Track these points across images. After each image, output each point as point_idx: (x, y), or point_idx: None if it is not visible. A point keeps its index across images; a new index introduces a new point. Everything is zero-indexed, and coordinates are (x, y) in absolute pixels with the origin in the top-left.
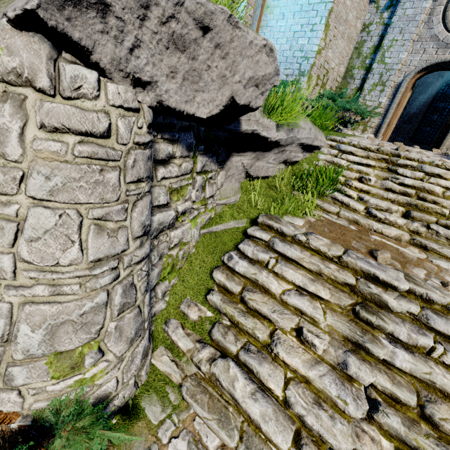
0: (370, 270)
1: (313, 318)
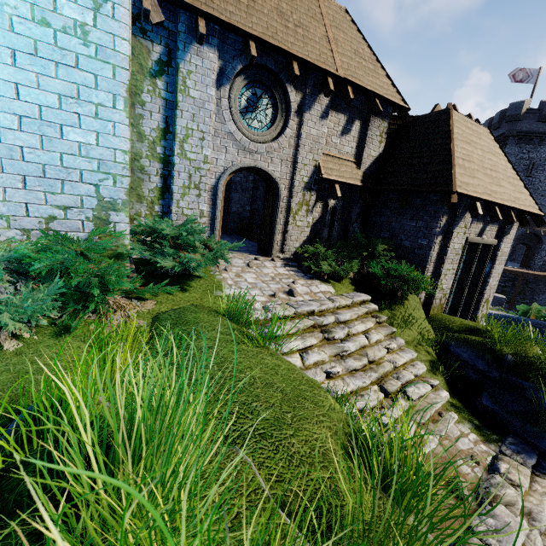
0: (520, 545)
1: None
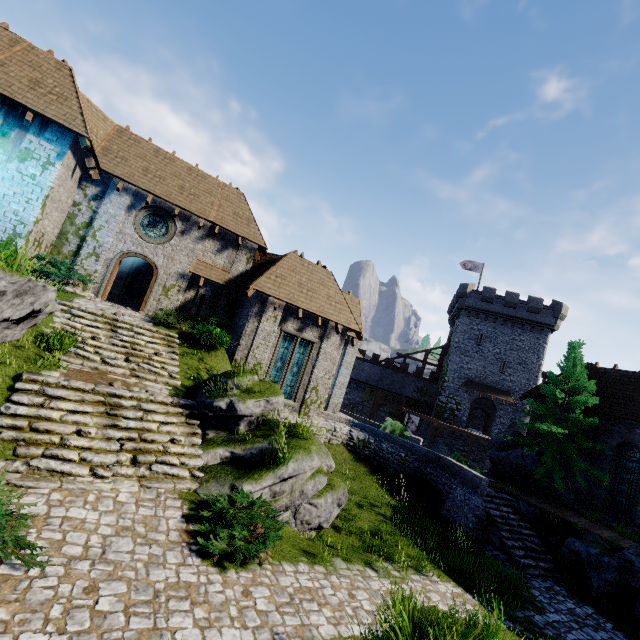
0: (112, 391)
1: (86, 422)
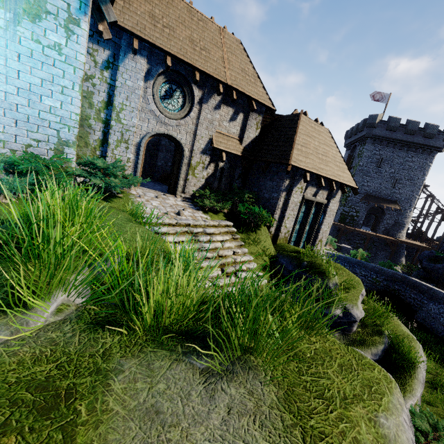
0: None
1: None
